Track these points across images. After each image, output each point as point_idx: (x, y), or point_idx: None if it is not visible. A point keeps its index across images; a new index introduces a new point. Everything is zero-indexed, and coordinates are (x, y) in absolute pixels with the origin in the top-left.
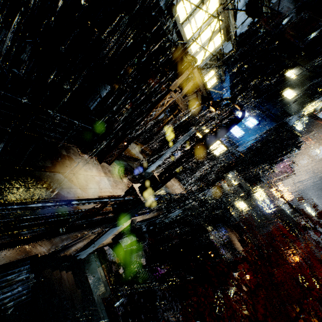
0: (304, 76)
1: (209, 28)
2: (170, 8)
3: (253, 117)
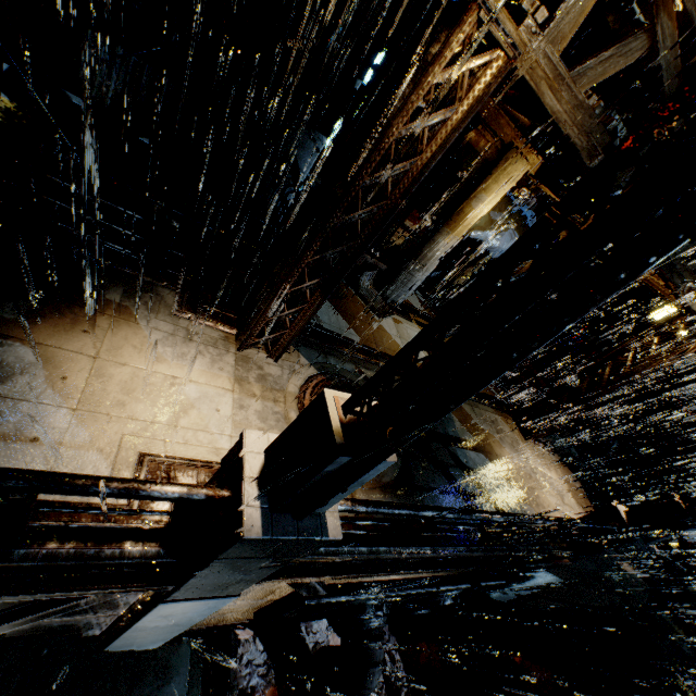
0: None
1: None
2: None
3: None
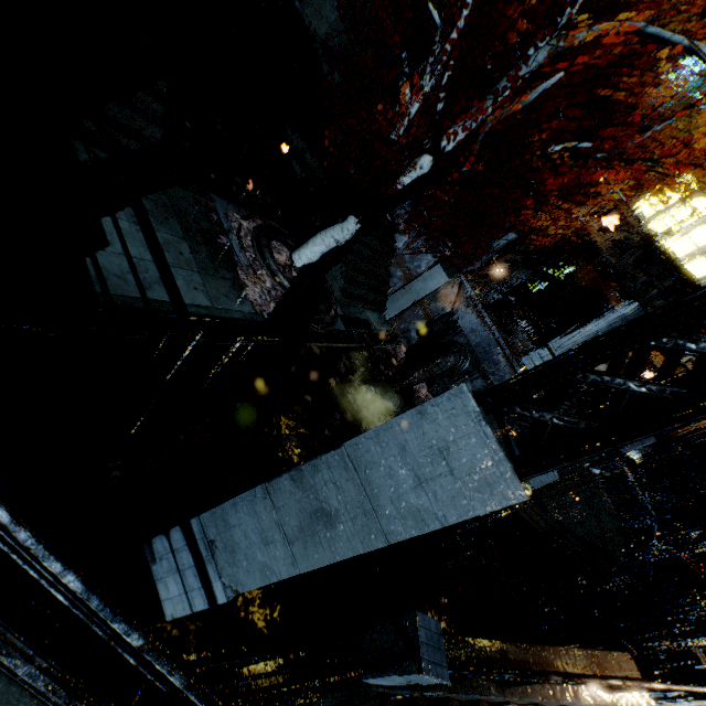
0: None
1: None
2: (626, 202)
3: None
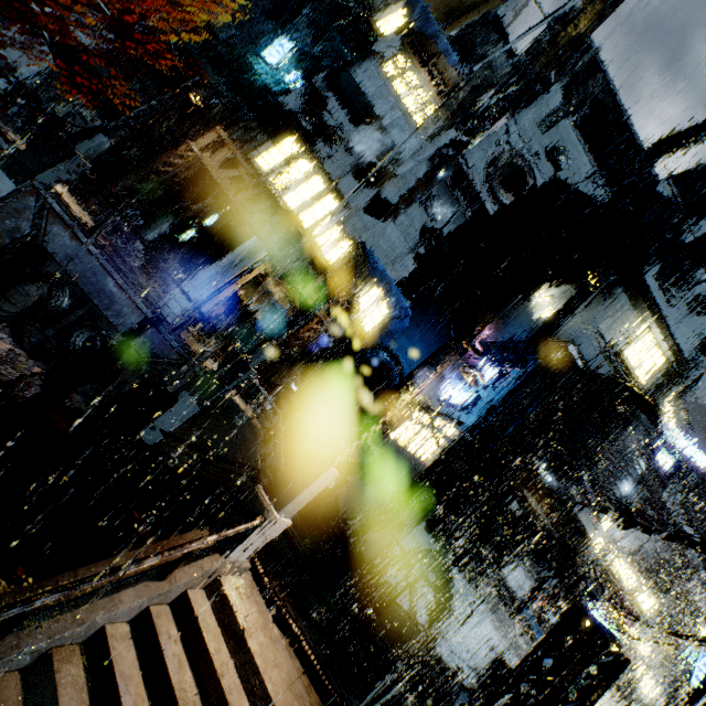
0: (561, 291)
1: (307, 188)
2: (246, 154)
3: (492, 368)
